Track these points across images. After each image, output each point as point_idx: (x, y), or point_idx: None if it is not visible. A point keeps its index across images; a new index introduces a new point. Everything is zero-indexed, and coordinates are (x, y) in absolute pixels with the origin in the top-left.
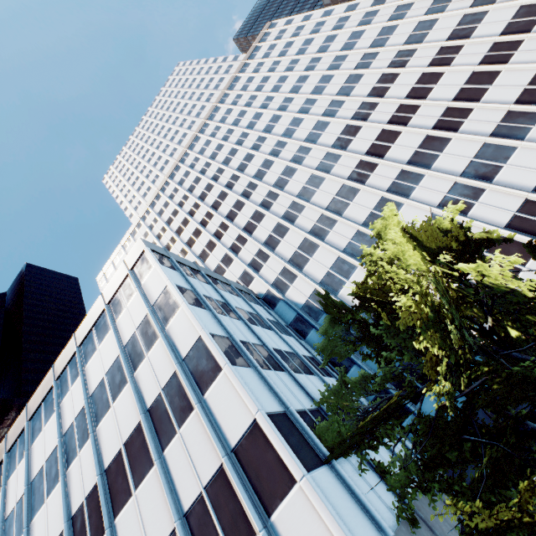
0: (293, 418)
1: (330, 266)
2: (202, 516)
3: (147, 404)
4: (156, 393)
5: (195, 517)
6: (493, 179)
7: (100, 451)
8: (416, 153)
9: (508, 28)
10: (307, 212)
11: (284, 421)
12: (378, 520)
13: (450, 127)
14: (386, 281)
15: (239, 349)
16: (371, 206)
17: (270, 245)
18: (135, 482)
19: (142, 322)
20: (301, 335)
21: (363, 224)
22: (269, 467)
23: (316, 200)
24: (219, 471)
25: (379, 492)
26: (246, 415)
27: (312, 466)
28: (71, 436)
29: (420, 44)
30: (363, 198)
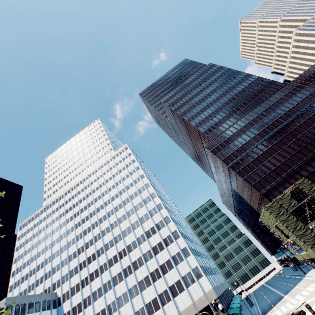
0: None
1: (77, 303)
2: None
3: None
4: None
5: None
6: (120, 308)
7: None
8: (116, 276)
9: (154, 247)
10: (85, 270)
11: None
12: None
13: (126, 274)
14: None
15: None
16: (97, 287)
17: (71, 275)
18: None
19: None
20: None
21: (92, 293)
22: None
23: (89, 267)
24: None
25: None
26: None
27: None
28: None
29: (141, 225)
30: (98, 281)
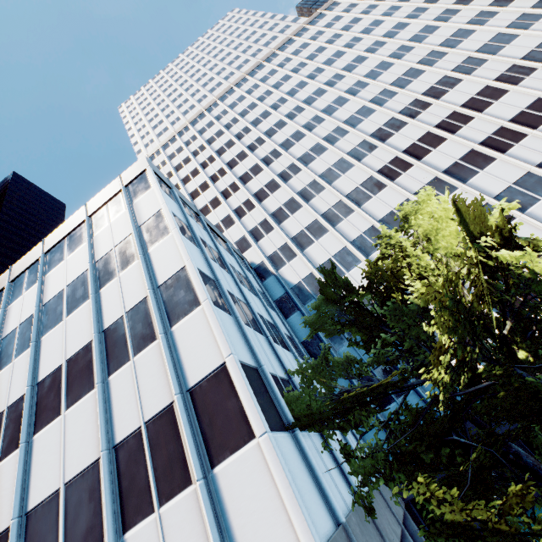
0: (264, 377)
1: (333, 254)
2: (134, 451)
3: (105, 325)
4: (118, 315)
5: (126, 451)
6: (527, 210)
7: (37, 363)
8: (456, 164)
9: None
10: (326, 194)
11: (254, 376)
12: (332, 502)
13: (499, 147)
14: (400, 269)
15: (223, 295)
16: (393, 205)
17: (278, 218)
18: (68, 402)
19: (123, 241)
20: (283, 314)
21: (380, 220)
22: (226, 416)
23: (338, 185)
24: (168, 409)
25: (334, 477)
26: (215, 357)
27: (275, 427)
28: (10, 342)
29: (492, 56)
30: (388, 195)
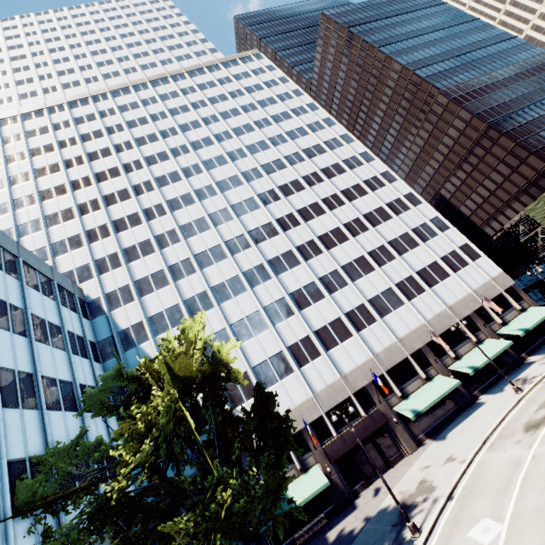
0: None
1: (166, 308)
2: None
3: None
4: None
5: None
6: (303, 310)
7: None
8: (277, 258)
9: (369, 215)
10: (179, 247)
11: None
12: None
13: (306, 255)
14: None
15: None
16: (227, 277)
17: (129, 256)
18: None
19: None
20: (102, 357)
21: (213, 288)
22: None
23: (192, 242)
24: None
25: None
26: None
27: None
28: None
29: (327, 179)
30: (226, 266)
